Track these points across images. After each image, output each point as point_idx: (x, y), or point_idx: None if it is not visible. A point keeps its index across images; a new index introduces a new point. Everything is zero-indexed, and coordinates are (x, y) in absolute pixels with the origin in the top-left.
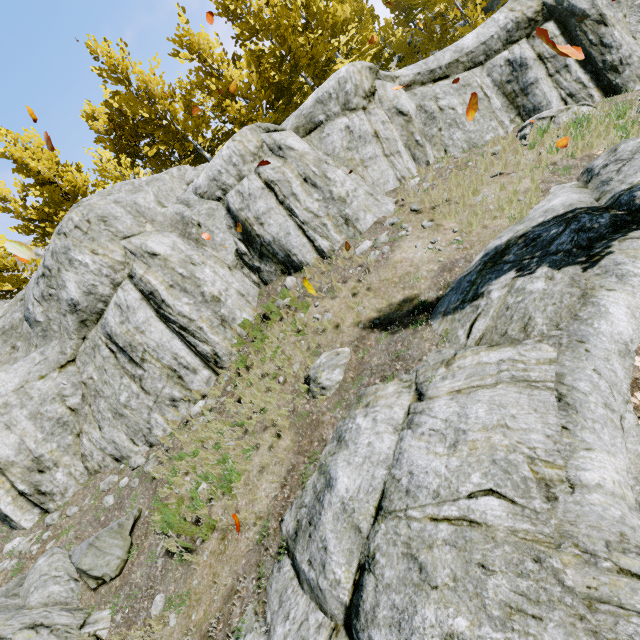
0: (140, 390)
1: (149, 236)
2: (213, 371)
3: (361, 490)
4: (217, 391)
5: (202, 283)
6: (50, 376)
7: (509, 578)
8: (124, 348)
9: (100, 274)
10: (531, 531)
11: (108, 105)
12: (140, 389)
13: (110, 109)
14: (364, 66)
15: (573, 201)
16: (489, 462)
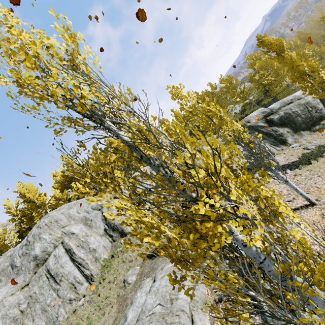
0: (57, 296)
1: (72, 226)
2: (89, 283)
3: (133, 317)
4: (90, 292)
5: (90, 243)
6: (16, 293)
7: (155, 322)
8: (53, 275)
9: (50, 242)
10: (164, 312)
11: (63, 172)
12: (57, 295)
13: (63, 173)
14: (148, 168)
15: None
16: (160, 296)
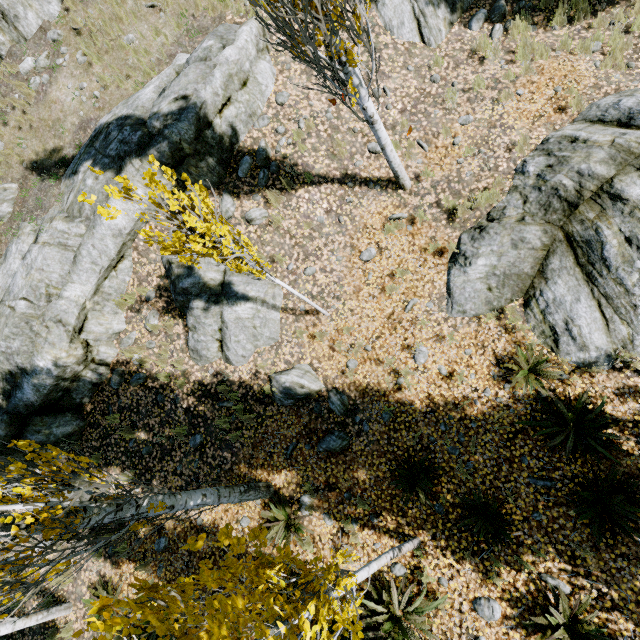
0: None
1: None
2: None
3: (1, 289)
4: None
5: None
6: None
7: (11, 328)
8: None
9: None
10: (32, 313)
11: None
12: None
13: None
14: None
15: (141, 103)
16: (29, 286)
